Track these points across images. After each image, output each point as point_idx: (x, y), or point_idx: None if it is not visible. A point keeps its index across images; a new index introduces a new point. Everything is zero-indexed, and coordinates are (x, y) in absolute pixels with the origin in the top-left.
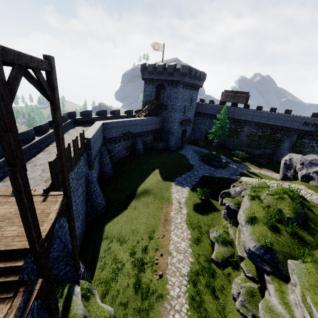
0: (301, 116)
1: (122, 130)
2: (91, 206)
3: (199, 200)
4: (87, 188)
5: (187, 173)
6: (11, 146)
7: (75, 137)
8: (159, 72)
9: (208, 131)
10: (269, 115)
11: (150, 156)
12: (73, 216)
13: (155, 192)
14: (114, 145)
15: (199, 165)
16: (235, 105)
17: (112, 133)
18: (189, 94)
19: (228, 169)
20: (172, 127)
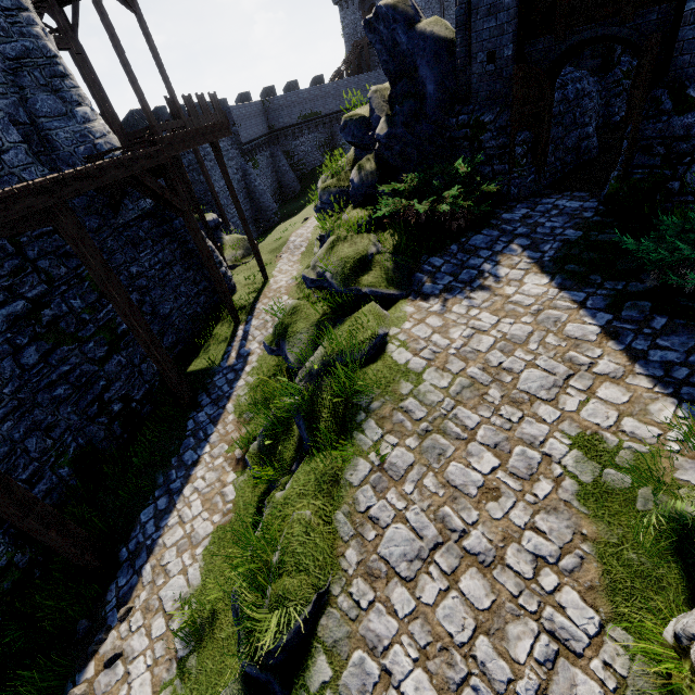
0: None
1: (299, 111)
2: (258, 210)
3: None
4: (245, 182)
5: None
6: (109, 28)
7: (201, 95)
8: None
9: None
10: None
11: None
12: (198, 150)
13: None
14: (293, 142)
15: None
16: None
17: (282, 118)
18: None
19: None
20: None
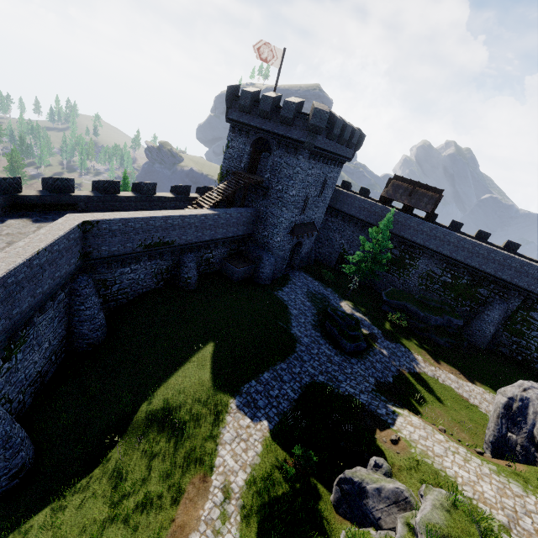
0: (537, 261)
1: (145, 238)
2: None
3: (284, 482)
4: None
5: (276, 365)
6: None
7: None
8: (264, 112)
9: (346, 249)
10: (474, 247)
11: (210, 299)
12: None
13: (182, 426)
14: (119, 269)
15: (310, 342)
16: (410, 208)
17: (112, 245)
18: (320, 173)
19: (371, 362)
20: (272, 237)
